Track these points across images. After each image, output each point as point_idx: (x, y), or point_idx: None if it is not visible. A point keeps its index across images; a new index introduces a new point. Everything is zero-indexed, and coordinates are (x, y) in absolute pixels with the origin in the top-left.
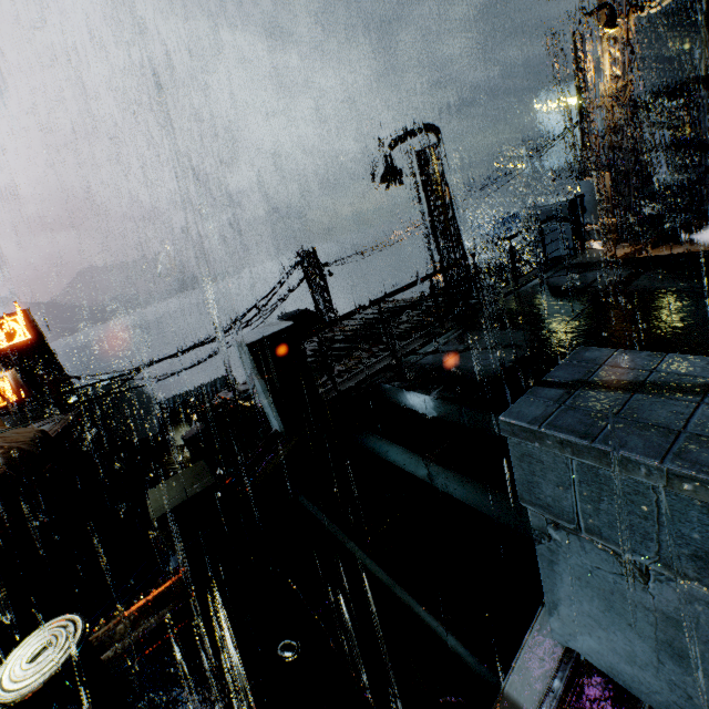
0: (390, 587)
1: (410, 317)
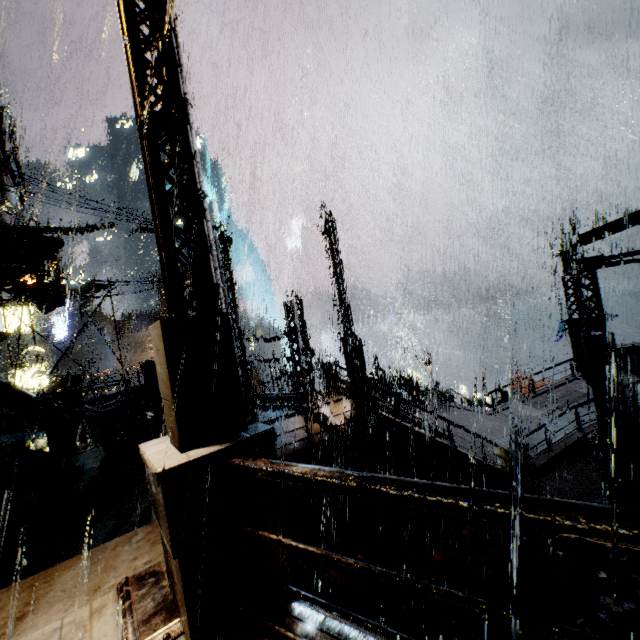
0: None
1: None
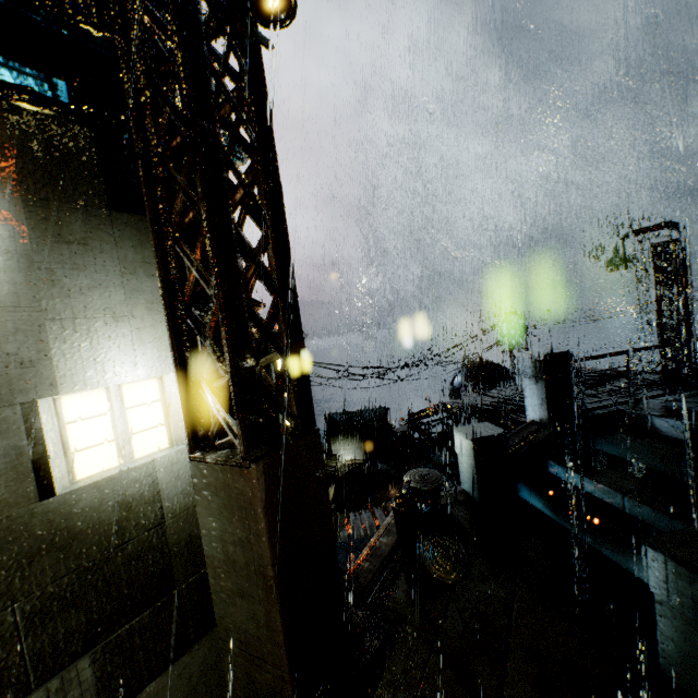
0: (649, 521)
1: (623, 383)
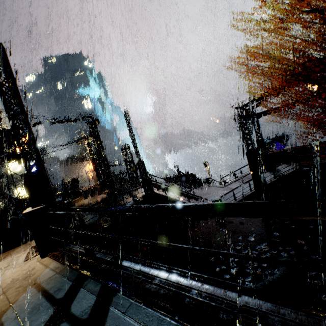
0: None
1: None
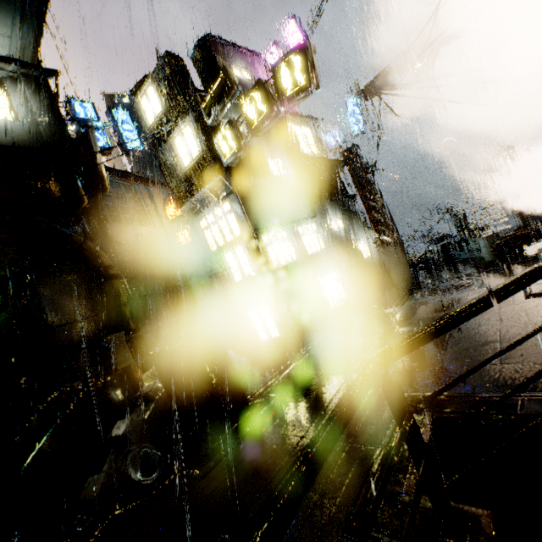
0: None
1: None
